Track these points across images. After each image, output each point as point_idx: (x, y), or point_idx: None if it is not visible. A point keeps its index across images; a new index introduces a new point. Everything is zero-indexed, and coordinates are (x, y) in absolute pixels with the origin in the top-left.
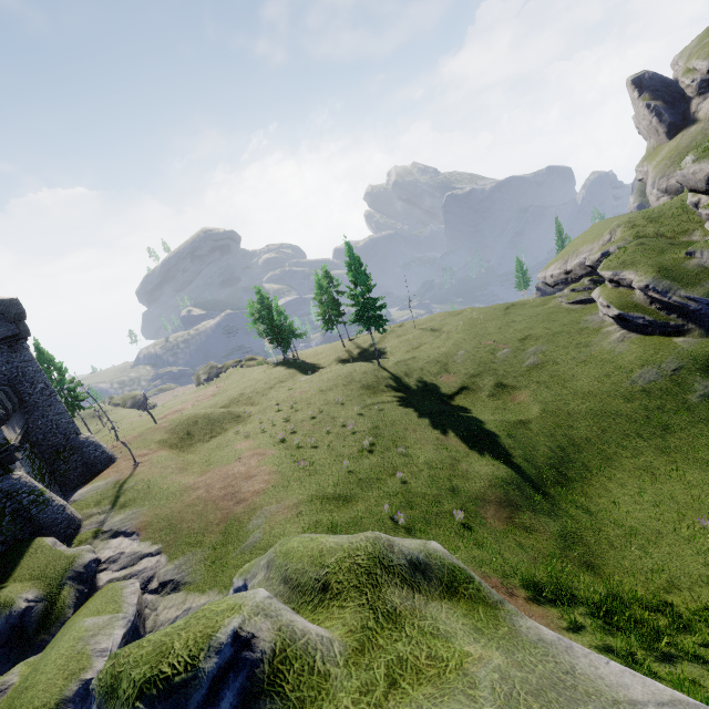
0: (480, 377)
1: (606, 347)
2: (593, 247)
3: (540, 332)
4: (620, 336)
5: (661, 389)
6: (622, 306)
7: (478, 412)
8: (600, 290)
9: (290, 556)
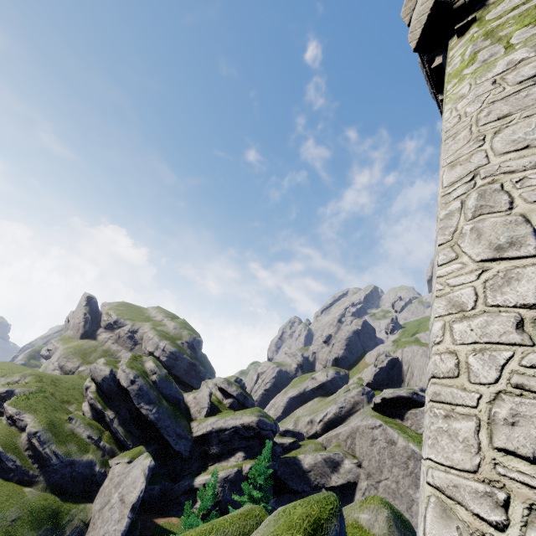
0: None
1: None
2: (0, 380)
3: None
4: None
5: None
6: (7, 444)
7: None
8: None
9: (220, 527)
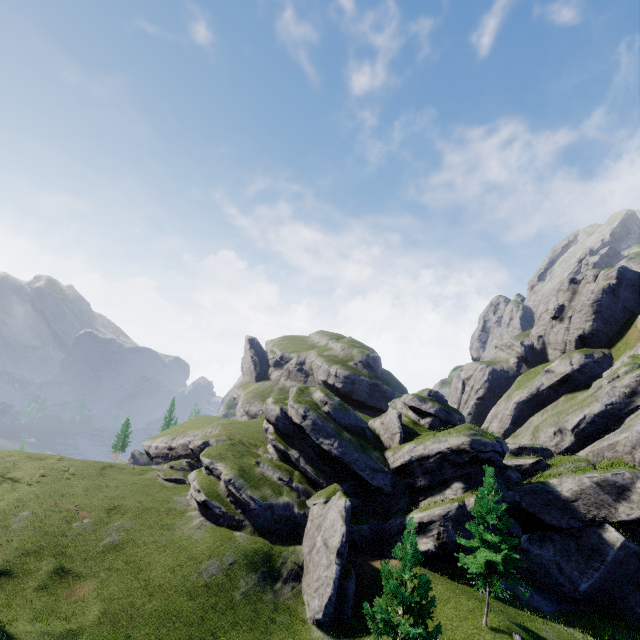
0: (37, 555)
1: (187, 532)
2: (198, 434)
3: (131, 504)
4: (200, 522)
5: (219, 584)
6: (209, 493)
7: (9, 618)
8: (197, 474)
9: None
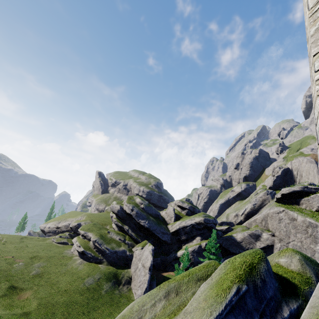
0: None
1: (75, 266)
2: (73, 220)
3: (43, 255)
4: (80, 261)
5: (94, 288)
6: (85, 247)
7: None
8: (78, 238)
9: (193, 273)
